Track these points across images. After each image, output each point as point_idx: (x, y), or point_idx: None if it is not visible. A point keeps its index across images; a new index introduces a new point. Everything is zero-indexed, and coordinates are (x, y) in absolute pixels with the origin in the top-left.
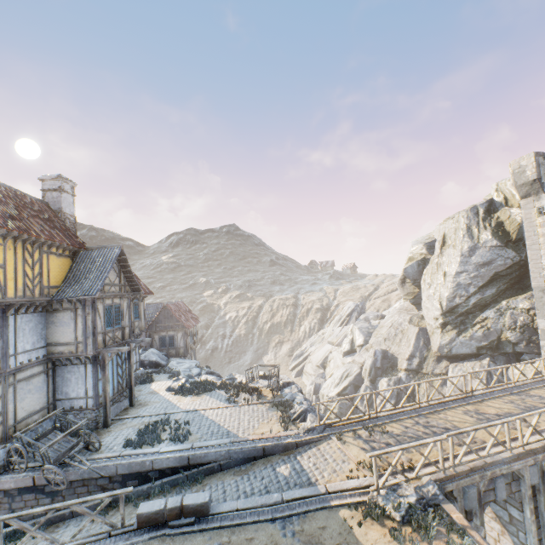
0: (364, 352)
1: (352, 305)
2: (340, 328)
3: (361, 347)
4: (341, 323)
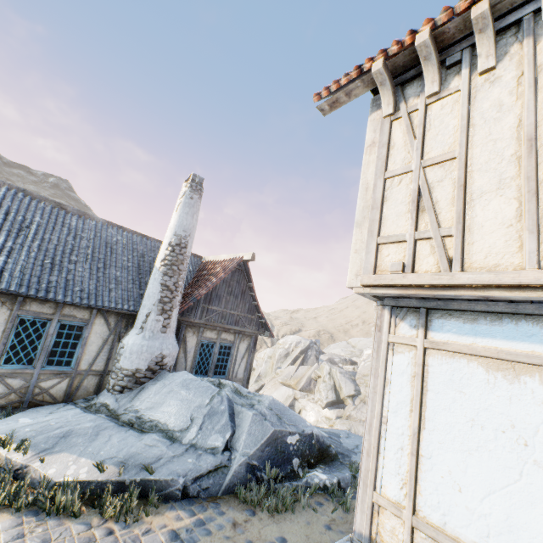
0: (362, 406)
1: (305, 340)
2: (294, 366)
3: (352, 397)
4: (294, 360)
